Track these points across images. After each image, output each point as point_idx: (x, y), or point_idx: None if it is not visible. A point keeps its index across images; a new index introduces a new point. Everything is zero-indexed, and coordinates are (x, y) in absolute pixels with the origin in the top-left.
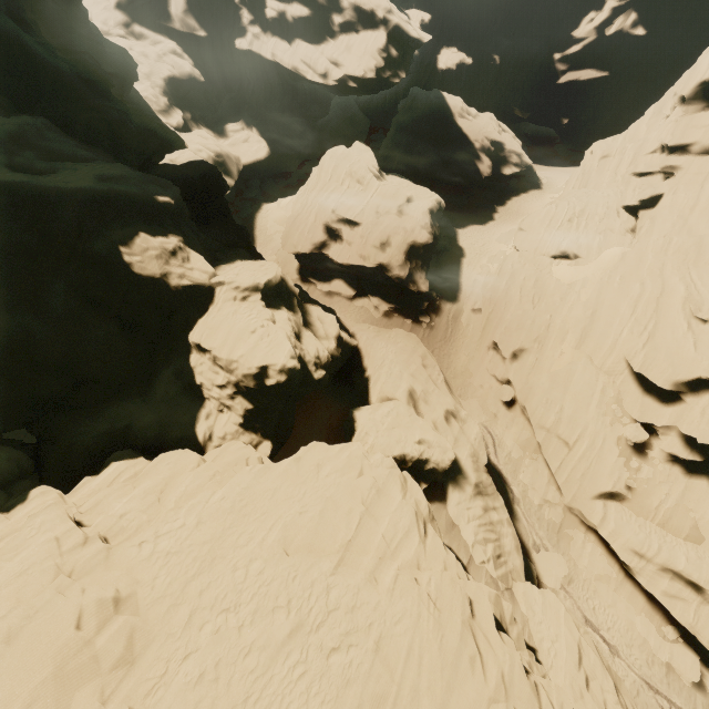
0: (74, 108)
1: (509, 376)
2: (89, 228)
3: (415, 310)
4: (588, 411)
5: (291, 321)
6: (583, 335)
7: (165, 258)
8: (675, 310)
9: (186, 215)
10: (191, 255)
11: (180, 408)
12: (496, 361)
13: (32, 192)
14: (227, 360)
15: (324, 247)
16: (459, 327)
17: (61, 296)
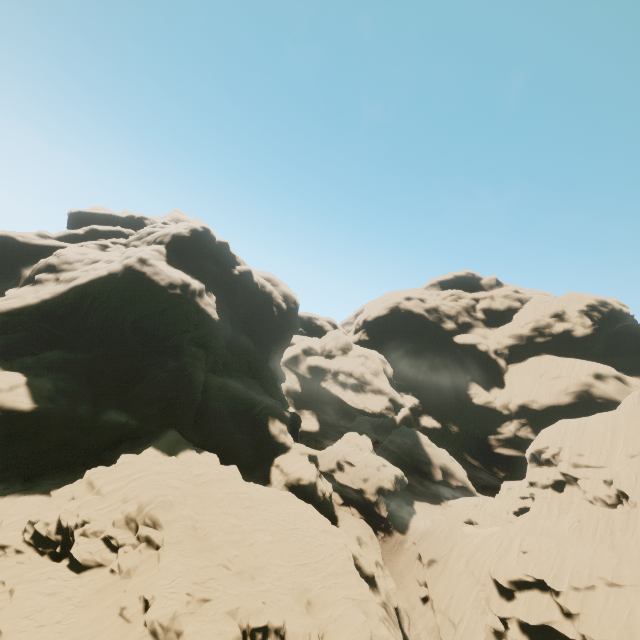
0: (266, 383)
1: (425, 577)
2: (263, 412)
3: (376, 526)
4: (467, 602)
5: (316, 469)
6: (469, 557)
7: (281, 430)
8: (514, 548)
9: (289, 423)
10: (288, 433)
11: (261, 481)
12: (419, 568)
13: (255, 397)
14: (288, 469)
15: (333, 471)
16: (402, 549)
17: (246, 426)
